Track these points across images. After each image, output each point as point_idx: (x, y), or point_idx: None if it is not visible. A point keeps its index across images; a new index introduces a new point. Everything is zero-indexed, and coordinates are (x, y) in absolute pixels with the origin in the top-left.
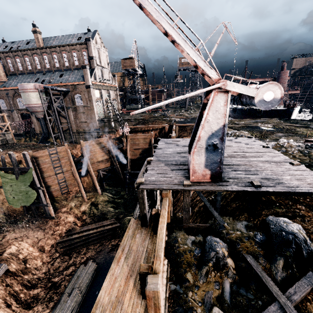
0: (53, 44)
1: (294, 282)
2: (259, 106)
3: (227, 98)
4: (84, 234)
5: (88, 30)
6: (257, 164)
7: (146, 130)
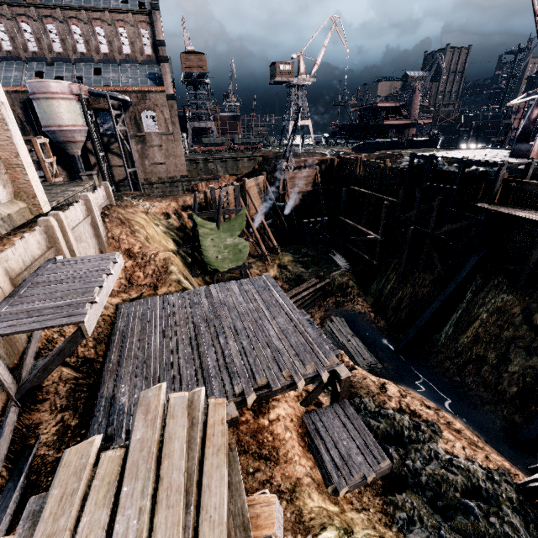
0: (64, 1)
1: None
2: None
3: None
4: (300, 297)
5: None
6: None
7: (296, 167)
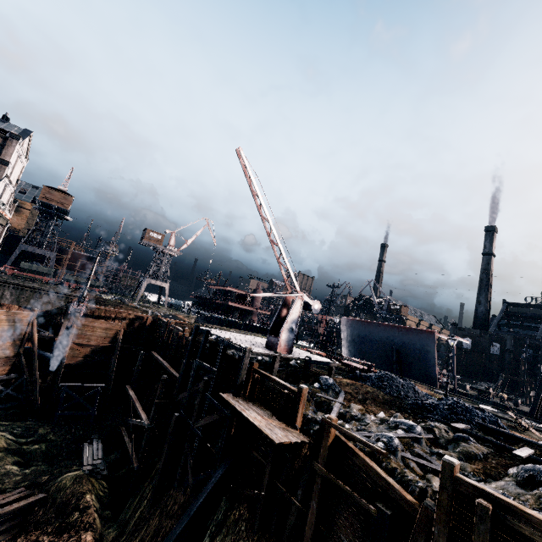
0: None
1: (337, 399)
2: (313, 310)
3: (302, 302)
4: None
5: (6, 117)
6: (297, 351)
7: (103, 316)
